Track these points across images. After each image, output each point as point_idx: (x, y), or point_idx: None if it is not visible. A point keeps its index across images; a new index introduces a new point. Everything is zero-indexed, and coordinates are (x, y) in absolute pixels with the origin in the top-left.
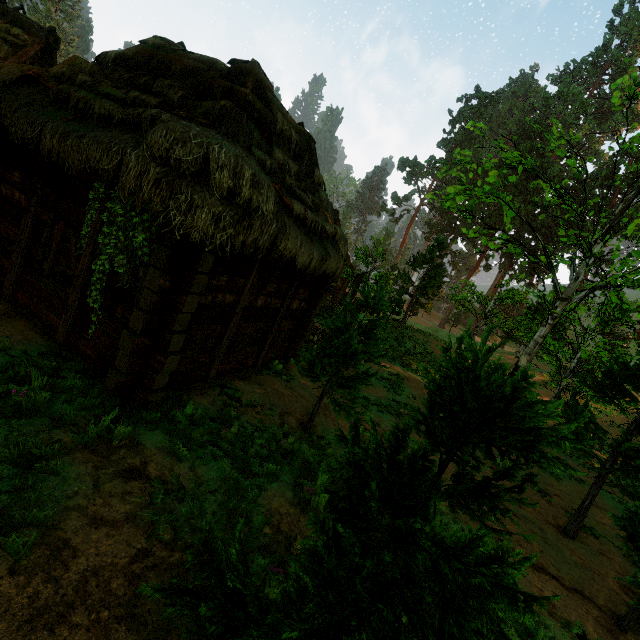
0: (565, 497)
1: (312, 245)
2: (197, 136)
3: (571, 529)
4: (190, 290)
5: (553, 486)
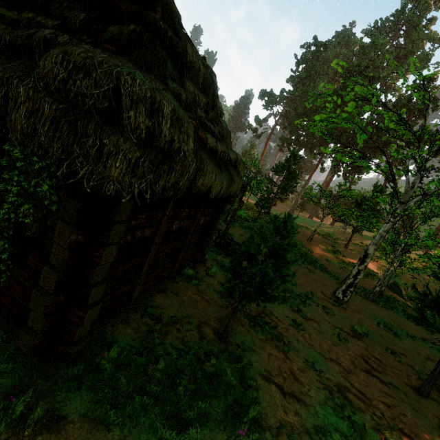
0: (408, 354)
1: (222, 174)
2: (103, 63)
3: (425, 390)
4: (107, 242)
5: (398, 346)
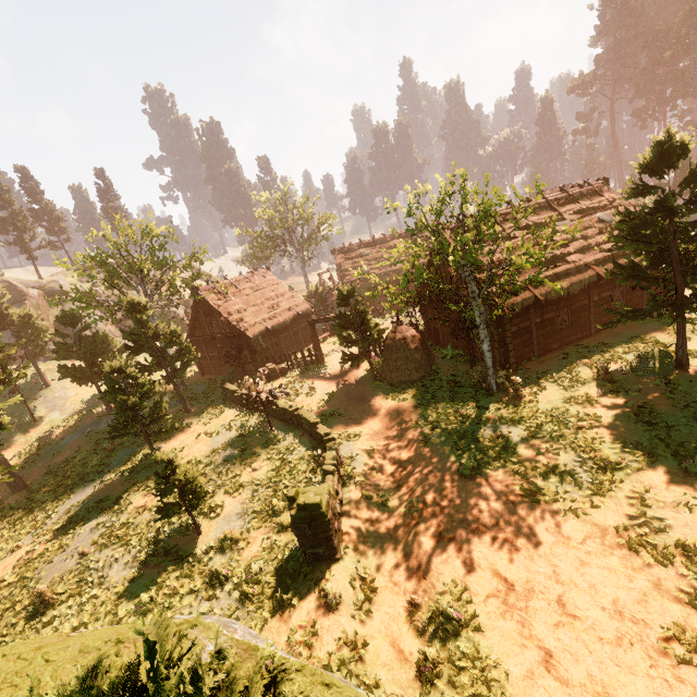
0: None
1: None
2: None
3: None
4: None
5: None
